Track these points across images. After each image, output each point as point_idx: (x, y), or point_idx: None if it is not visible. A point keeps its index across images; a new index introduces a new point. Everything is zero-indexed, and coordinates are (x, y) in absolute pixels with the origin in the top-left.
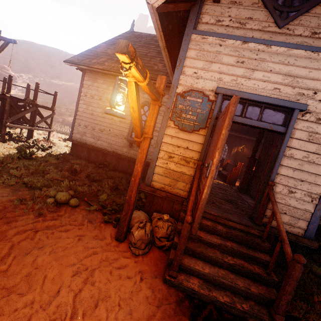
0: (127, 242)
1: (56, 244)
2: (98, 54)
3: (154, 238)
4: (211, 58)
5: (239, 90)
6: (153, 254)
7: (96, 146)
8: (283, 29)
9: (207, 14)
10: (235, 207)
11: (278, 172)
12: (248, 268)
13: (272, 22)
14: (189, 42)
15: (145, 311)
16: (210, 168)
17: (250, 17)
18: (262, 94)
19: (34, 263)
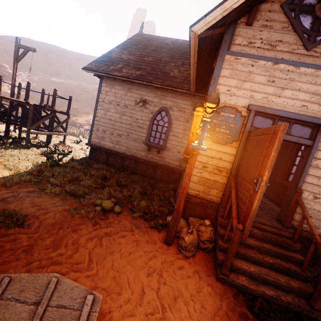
0: (174, 245)
1: (121, 249)
2: (113, 60)
3: (198, 241)
4: (244, 78)
5: (270, 106)
6: (199, 255)
7: (115, 150)
8: (310, 52)
9: (239, 36)
10: (260, 210)
11: (304, 180)
12: (285, 266)
13: (300, 45)
14: (223, 62)
15: (213, 304)
16: (260, 184)
17: (280, 40)
18: (290, 110)
19: (114, 267)
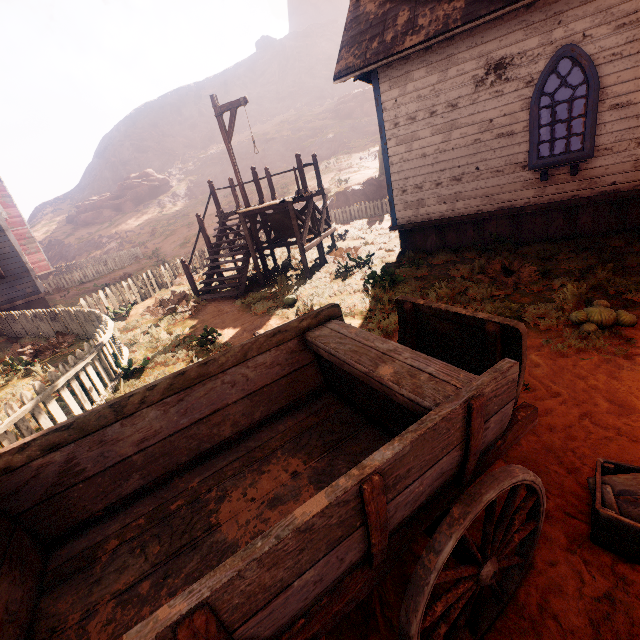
0: None
1: None
2: (378, 17)
3: None
4: None
5: None
6: None
7: (455, 216)
8: None
9: None
10: None
11: None
12: None
13: None
14: None
15: None
16: None
17: None
18: None
19: None
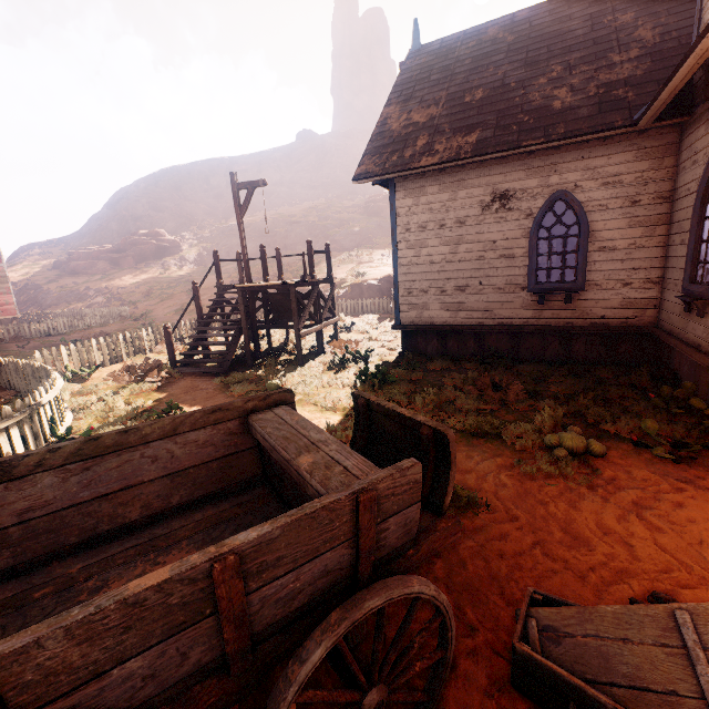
0: None
1: None
2: (401, 136)
3: None
4: None
5: None
6: None
7: (457, 324)
8: None
9: None
10: None
11: None
12: None
13: None
14: None
15: None
16: None
17: None
18: None
19: None
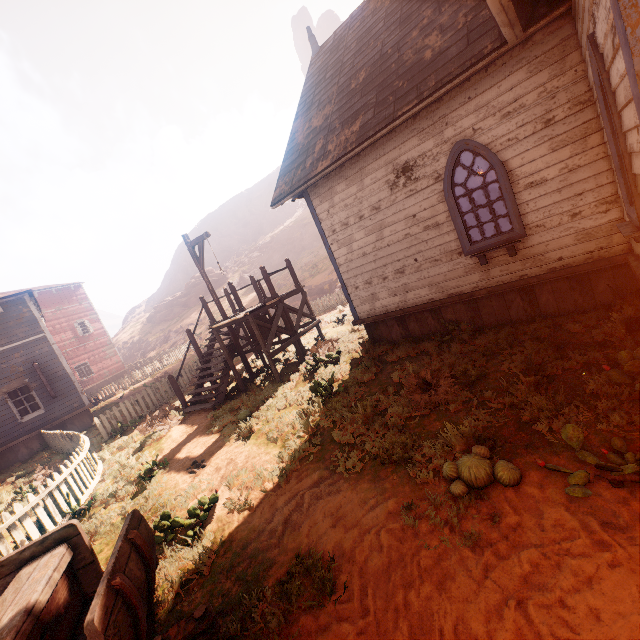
0: None
1: None
2: (304, 147)
3: None
4: None
5: None
6: None
7: (409, 306)
8: None
9: None
10: None
11: None
12: None
13: None
14: None
15: None
16: None
17: None
18: None
19: None
